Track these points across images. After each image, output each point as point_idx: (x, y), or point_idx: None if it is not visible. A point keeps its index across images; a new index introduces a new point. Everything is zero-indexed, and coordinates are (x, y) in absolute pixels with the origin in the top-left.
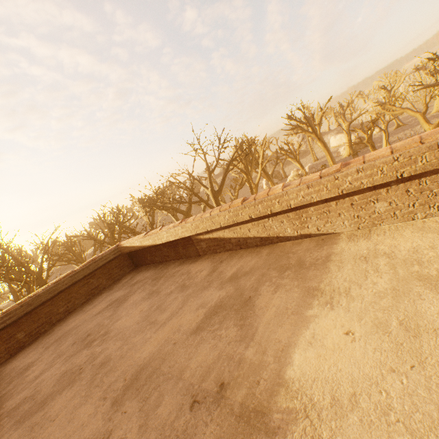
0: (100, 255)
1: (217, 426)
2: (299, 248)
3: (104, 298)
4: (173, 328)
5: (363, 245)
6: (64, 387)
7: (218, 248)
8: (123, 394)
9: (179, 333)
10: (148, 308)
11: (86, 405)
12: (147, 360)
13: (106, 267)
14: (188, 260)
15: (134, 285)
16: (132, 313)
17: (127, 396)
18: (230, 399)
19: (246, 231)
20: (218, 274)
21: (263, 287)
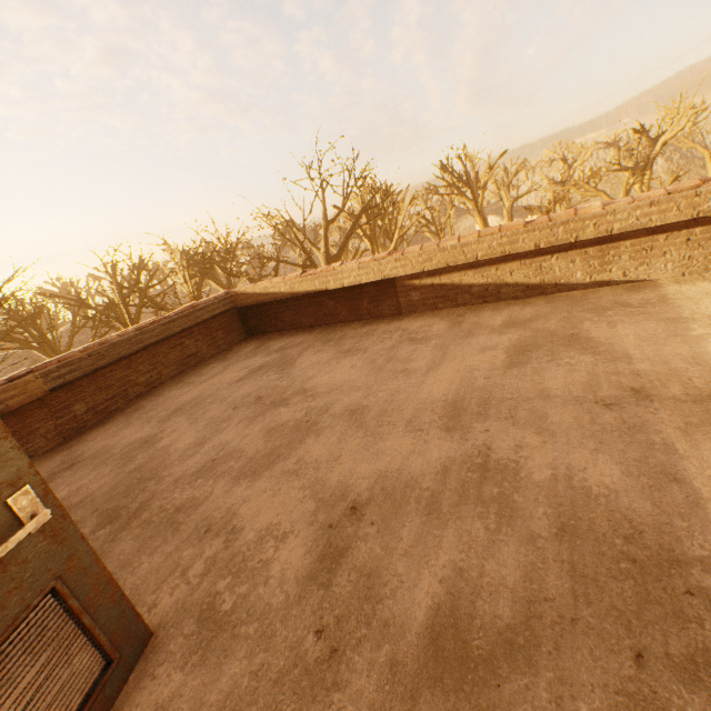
0: (203, 302)
1: (672, 411)
2: (601, 295)
3: (226, 367)
4: (459, 369)
5: (708, 286)
6: (301, 438)
7: (442, 302)
8: (453, 422)
9: (481, 371)
10: (366, 362)
11: (387, 440)
12: (454, 395)
13: (208, 325)
14: (379, 320)
15: (283, 350)
16: (333, 370)
17: (465, 421)
18: (664, 395)
19: (505, 274)
20: (473, 324)
21: (585, 325)
